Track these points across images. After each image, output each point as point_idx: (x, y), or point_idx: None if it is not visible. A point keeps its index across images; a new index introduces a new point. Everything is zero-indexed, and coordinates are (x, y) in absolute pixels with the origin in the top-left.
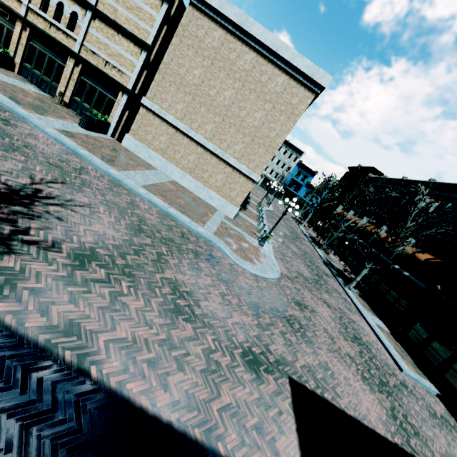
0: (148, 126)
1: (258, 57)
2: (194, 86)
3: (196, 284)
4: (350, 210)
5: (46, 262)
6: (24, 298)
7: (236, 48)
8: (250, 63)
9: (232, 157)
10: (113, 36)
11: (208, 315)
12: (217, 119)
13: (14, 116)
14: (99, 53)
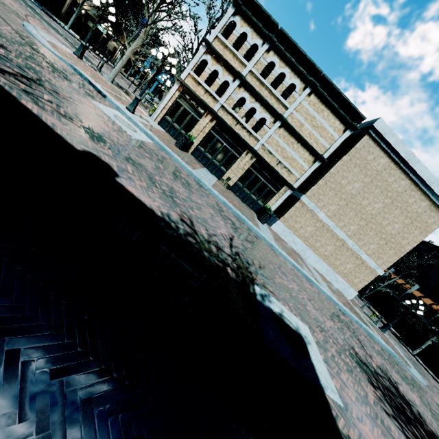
0: (299, 217)
1: (411, 184)
2: (350, 195)
3: None
4: None
5: None
6: None
7: (395, 174)
8: (403, 187)
9: (364, 253)
10: (293, 144)
11: None
12: (361, 223)
13: (269, 246)
14: (275, 154)
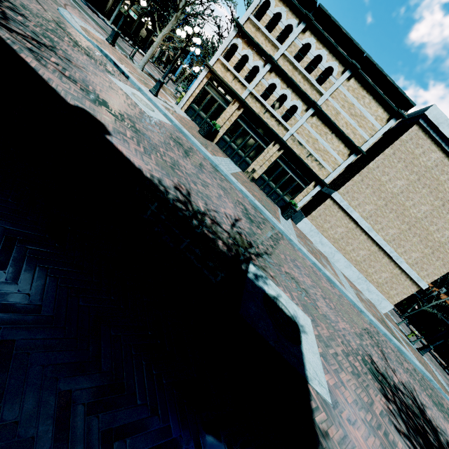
0: (329, 216)
1: None
2: (391, 194)
3: None
4: None
5: None
6: None
7: None
8: None
9: (405, 262)
10: (326, 134)
11: None
12: (403, 227)
13: (287, 240)
14: (306, 145)
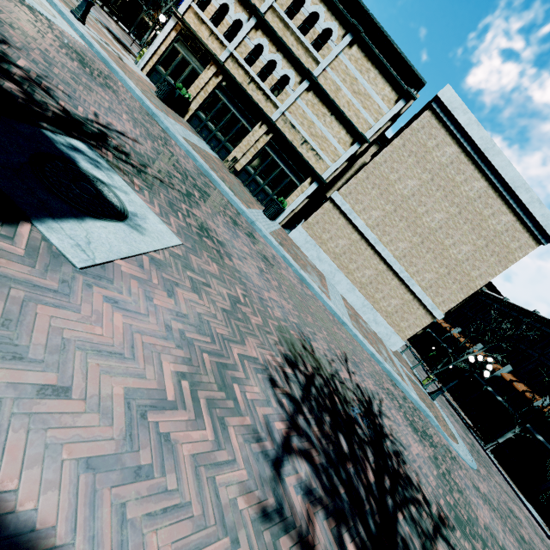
0: (329, 224)
1: (489, 188)
2: (401, 197)
3: (490, 523)
4: (454, 324)
5: None
6: None
7: (466, 171)
8: (476, 192)
9: (417, 284)
10: (324, 116)
11: None
12: (415, 239)
13: (246, 221)
14: (300, 128)
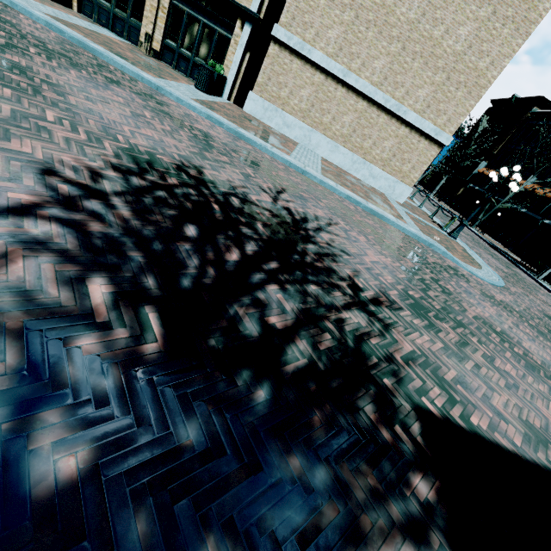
0: (283, 75)
1: None
2: None
3: (492, 317)
4: (500, 167)
5: (414, 330)
6: (470, 399)
7: None
8: None
9: (411, 110)
10: None
11: (544, 362)
12: (393, 48)
13: (148, 87)
14: None
